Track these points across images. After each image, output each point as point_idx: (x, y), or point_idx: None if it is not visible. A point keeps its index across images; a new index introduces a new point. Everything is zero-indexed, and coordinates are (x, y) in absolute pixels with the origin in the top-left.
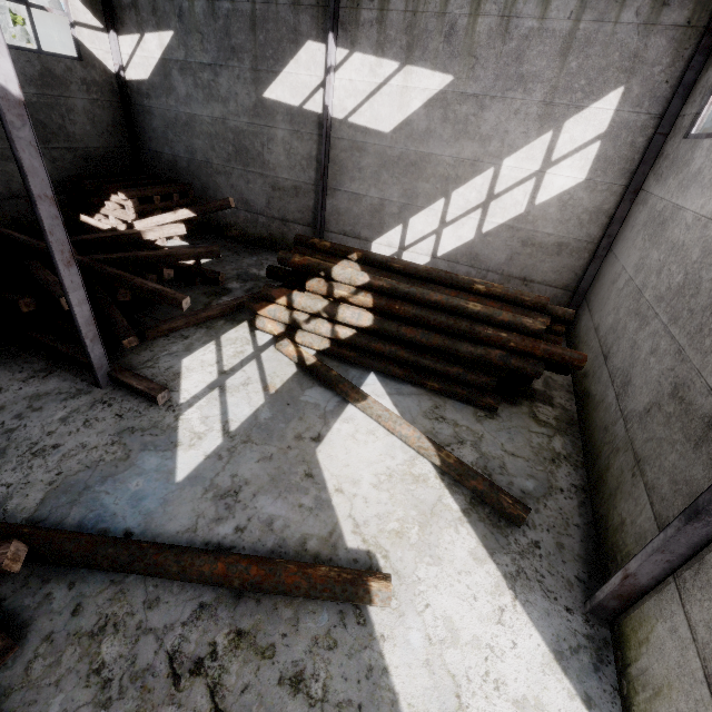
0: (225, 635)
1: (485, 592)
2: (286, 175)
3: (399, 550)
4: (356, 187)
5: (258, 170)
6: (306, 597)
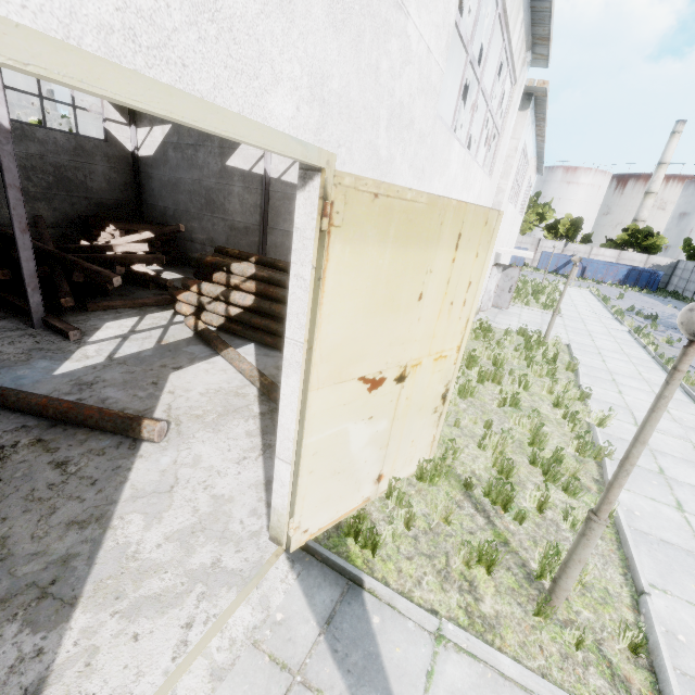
0: (29, 440)
1: (240, 449)
2: (240, 219)
3: (192, 423)
4: (287, 226)
5: (221, 216)
6: (98, 428)
